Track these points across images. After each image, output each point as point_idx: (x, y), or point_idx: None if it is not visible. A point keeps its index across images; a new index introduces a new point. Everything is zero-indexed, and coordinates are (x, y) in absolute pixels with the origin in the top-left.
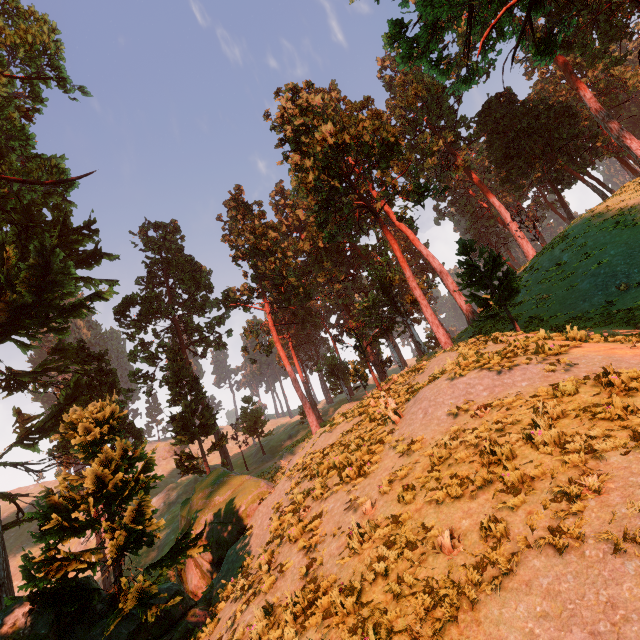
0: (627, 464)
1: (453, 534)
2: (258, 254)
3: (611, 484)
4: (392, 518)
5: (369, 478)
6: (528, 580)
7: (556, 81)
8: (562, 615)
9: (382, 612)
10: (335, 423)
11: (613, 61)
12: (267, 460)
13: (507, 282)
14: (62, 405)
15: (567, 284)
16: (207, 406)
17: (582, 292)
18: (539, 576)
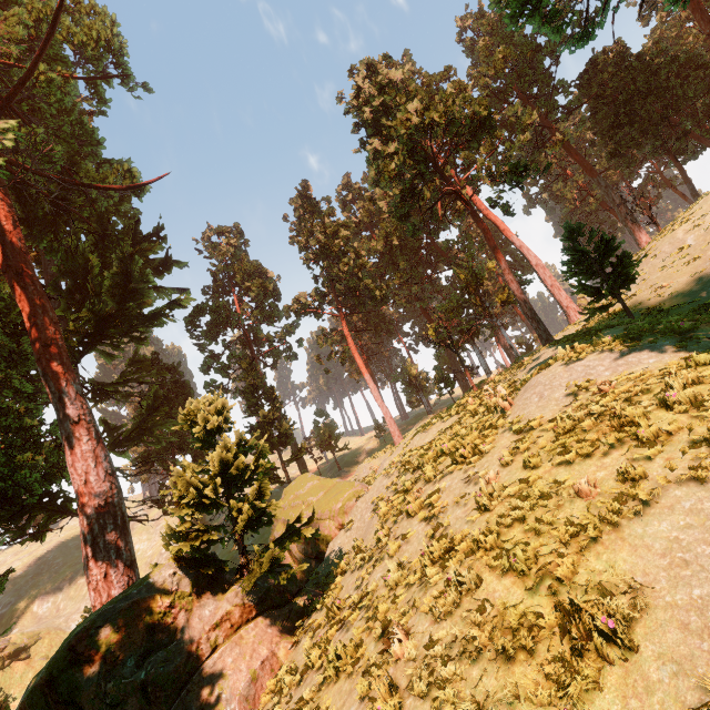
0: None
1: (589, 483)
2: (329, 255)
3: None
4: (520, 481)
5: (486, 457)
6: (670, 505)
7: (680, 25)
8: (706, 524)
9: (525, 544)
10: (430, 423)
11: None
12: (343, 475)
13: (622, 268)
14: (144, 415)
15: (692, 269)
16: (284, 417)
17: None
18: (681, 501)
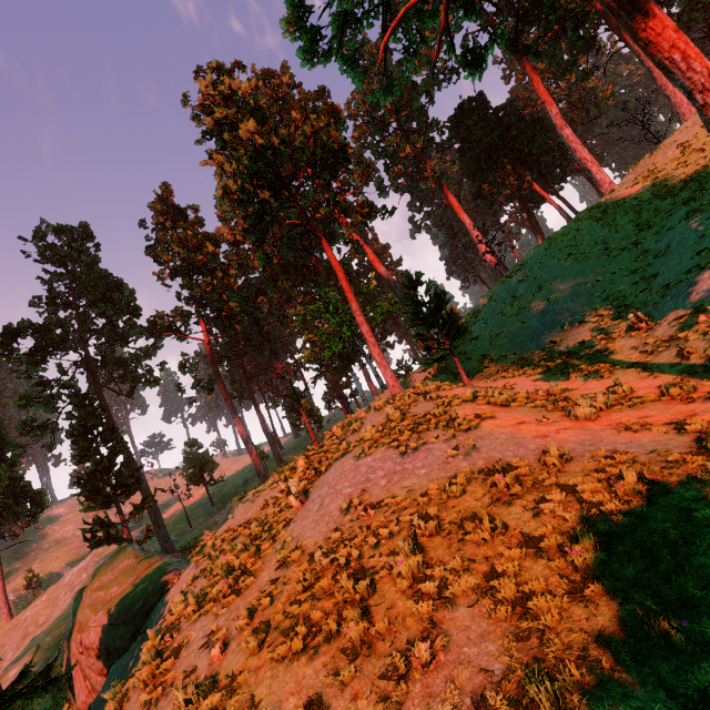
0: (469, 622)
1: None
2: (192, 272)
3: (443, 657)
4: (231, 678)
5: (241, 597)
6: None
7: (532, 89)
8: None
9: None
10: (258, 490)
11: (581, 75)
12: (216, 512)
13: (452, 322)
14: None
15: (520, 319)
16: (128, 460)
17: (531, 330)
18: None
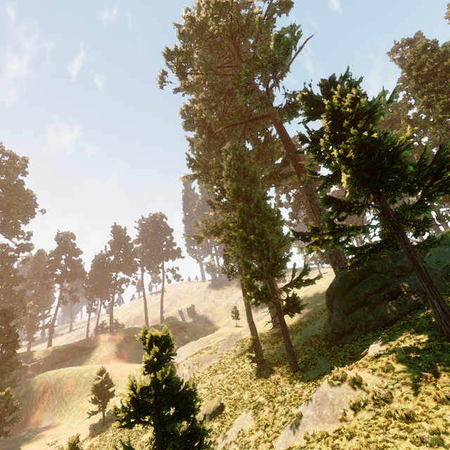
0: None
1: None
2: None
3: None
4: None
5: None
6: None
7: None
8: None
9: None
10: None
11: None
12: None
13: None
14: None
15: None
16: None
17: None
18: None
